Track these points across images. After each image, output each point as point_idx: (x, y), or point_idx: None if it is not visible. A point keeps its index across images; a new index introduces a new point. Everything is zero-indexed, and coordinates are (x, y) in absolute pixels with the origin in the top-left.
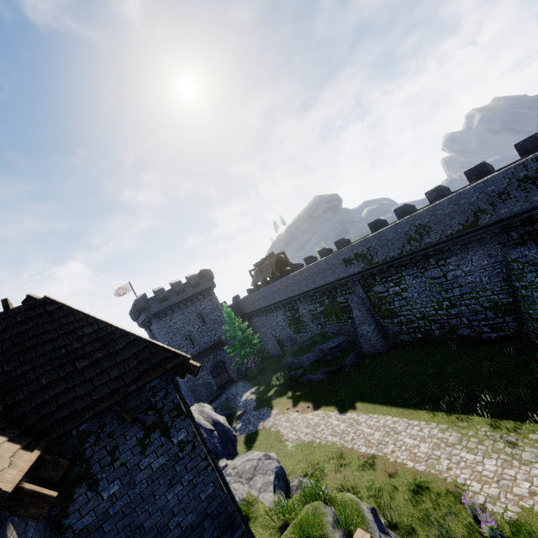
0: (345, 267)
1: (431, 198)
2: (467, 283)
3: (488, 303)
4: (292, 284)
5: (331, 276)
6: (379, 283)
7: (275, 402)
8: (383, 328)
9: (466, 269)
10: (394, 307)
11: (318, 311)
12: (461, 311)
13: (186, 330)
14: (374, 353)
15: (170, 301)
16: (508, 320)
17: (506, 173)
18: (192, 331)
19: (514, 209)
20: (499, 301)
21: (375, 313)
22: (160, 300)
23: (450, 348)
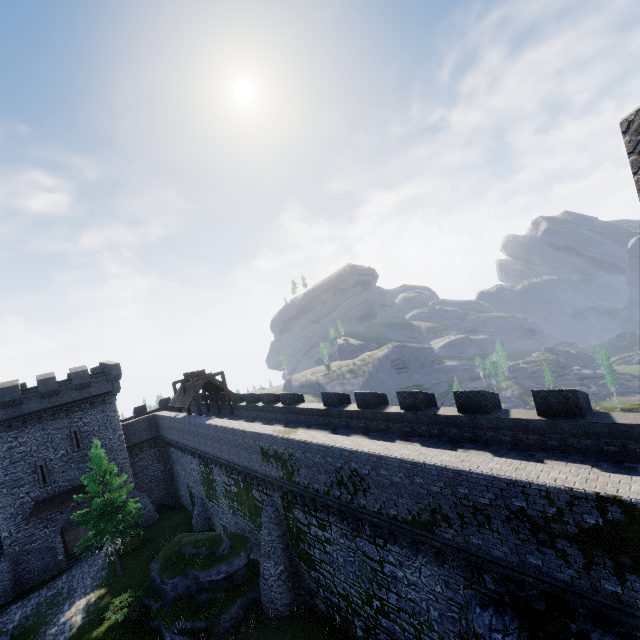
0: (262, 460)
1: (404, 404)
2: (409, 599)
3: None
4: (206, 436)
5: (246, 459)
6: (301, 508)
7: None
8: (298, 572)
9: (411, 577)
10: (314, 554)
11: (232, 489)
12: (394, 630)
13: (39, 457)
14: (271, 613)
15: (24, 407)
16: None
17: (492, 483)
18: (52, 459)
19: (494, 551)
20: None
21: (291, 545)
22: (3, 404)
23: None
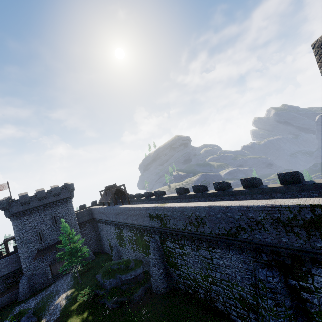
0: (149, 220)
1: (217, 188)
2: (226, 273)
3: (239, 295)
4: (119, 214)
5: (141, 221)
6: (170, 241)
7: (71, 321)
8: (169, 272)
9: (227, 263)
10: (177, 262)
11: (133, 238)
12: (219, 290)
13: (38, 228)
14: (157, 292)
15: (30, 204)
16: (251, 317)
17: (264, 208)
18: (44, 230)
19: (266, 240)
20: (247, 299)
21: (165, 260)
22: (21, 203)
23: (205, 320)
